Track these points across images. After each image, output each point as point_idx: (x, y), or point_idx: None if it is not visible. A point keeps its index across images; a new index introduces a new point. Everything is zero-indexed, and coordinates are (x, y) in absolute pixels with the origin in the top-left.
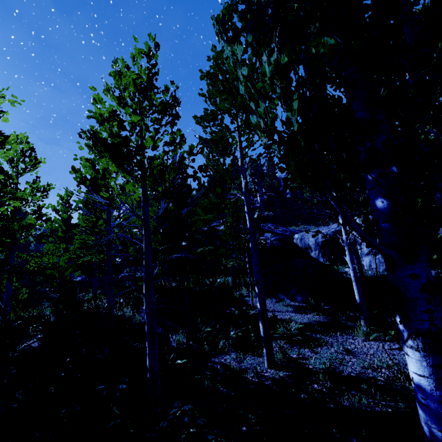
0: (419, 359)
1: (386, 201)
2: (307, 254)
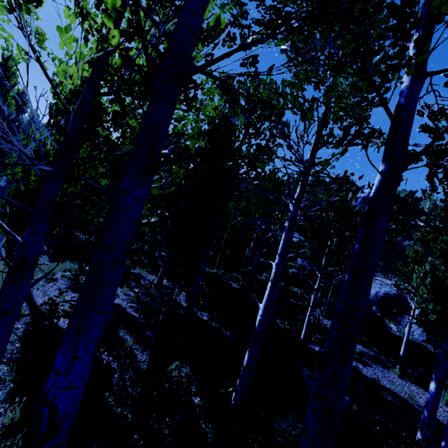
0: (434, 384)
1: (446, 345)
2: None
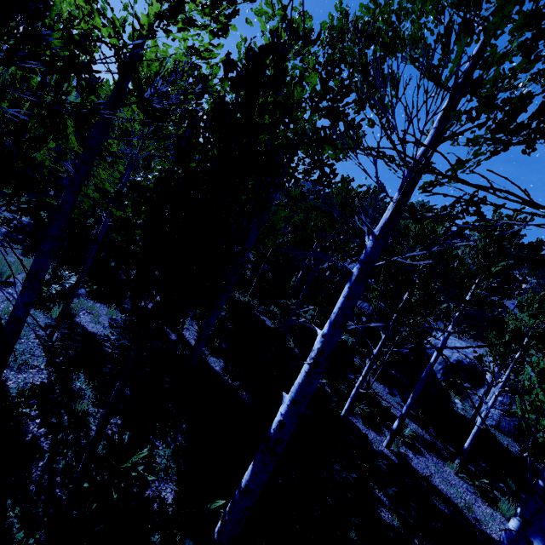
0: (516, 523)
1: None
2: (428, 361)
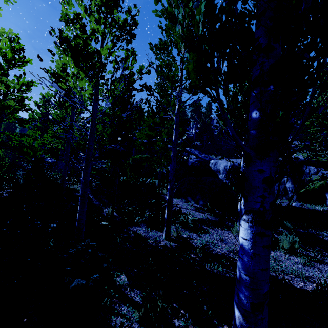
0: (247, 228)
1: (259, 113)
2: (216, 176)
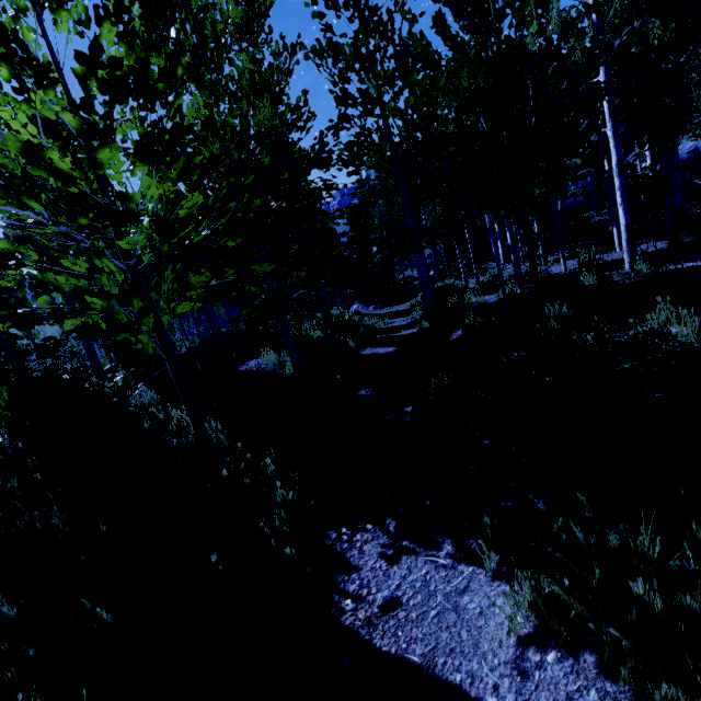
0: None
1: None
2: None
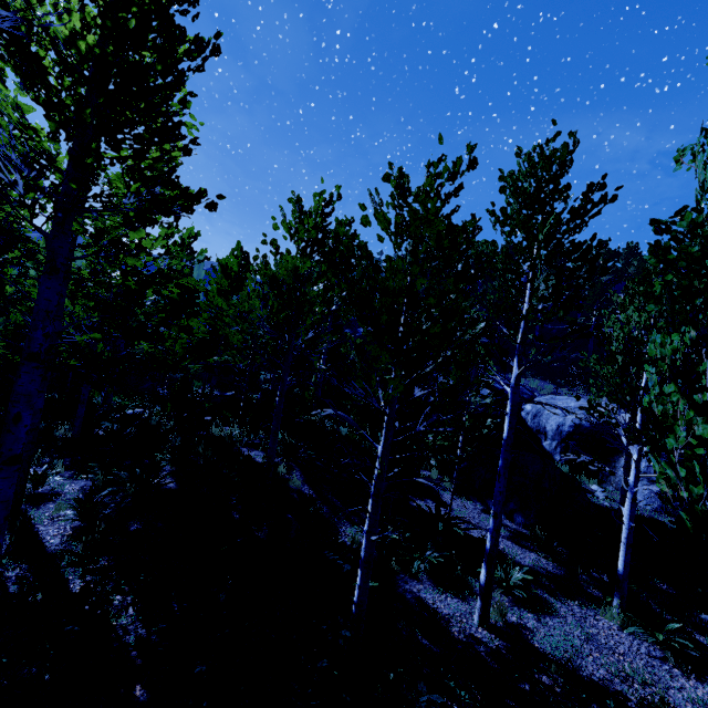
0: None
1: None
2: (537, 440)
